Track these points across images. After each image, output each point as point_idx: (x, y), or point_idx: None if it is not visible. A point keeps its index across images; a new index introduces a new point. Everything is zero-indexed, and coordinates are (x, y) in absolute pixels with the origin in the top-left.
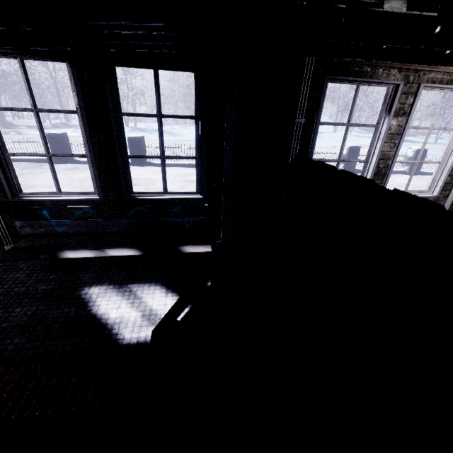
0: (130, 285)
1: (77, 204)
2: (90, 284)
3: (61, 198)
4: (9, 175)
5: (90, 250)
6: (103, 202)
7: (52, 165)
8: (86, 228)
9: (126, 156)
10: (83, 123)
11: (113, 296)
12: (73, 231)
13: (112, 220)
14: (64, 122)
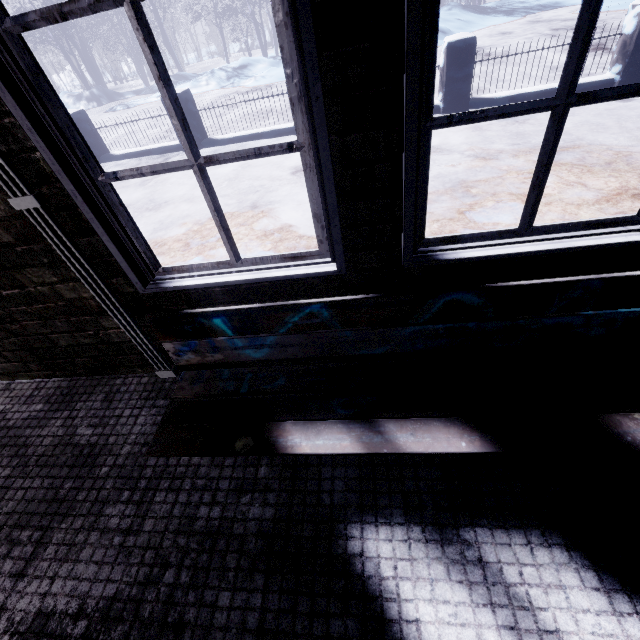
0: (468, 533)
1: (280, 287)
2: (356, 512)
3: (243, 278)
4: (122, 235)
5: (341, 425)
6: (343, 275)
7: (208, 191)
8: (312, 349)
9: (425, 122)
10: (295, 5)
11: (441, 584)
12: (284, 357)
13: (378, 330)
14: (177, 74)
